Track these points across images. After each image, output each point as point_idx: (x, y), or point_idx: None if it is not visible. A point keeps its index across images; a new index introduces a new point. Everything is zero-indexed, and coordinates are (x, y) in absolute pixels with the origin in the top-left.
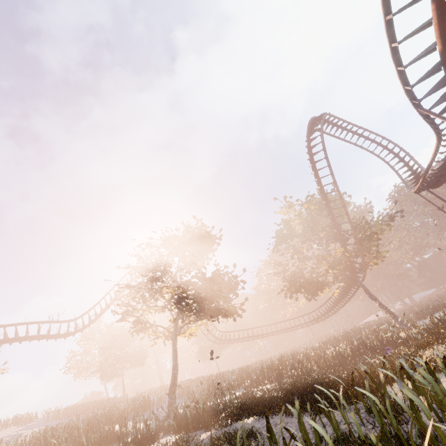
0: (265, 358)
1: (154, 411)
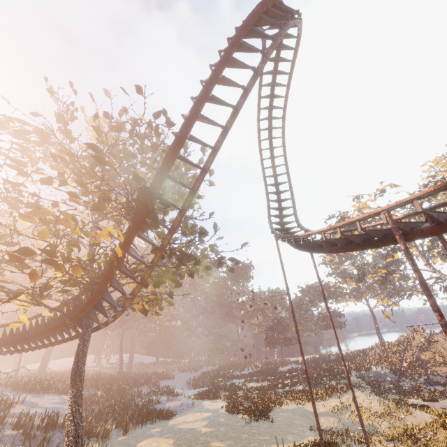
0: None
1: None
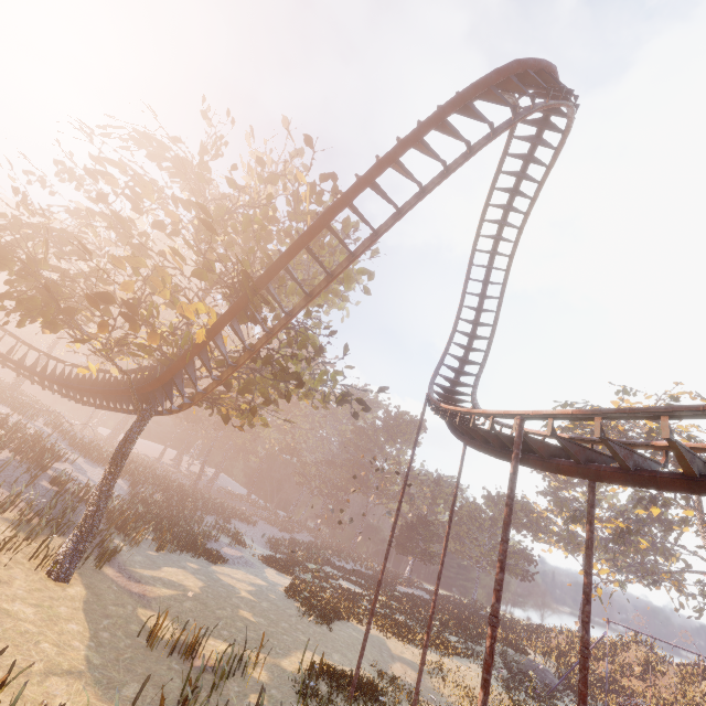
0: None
1: None
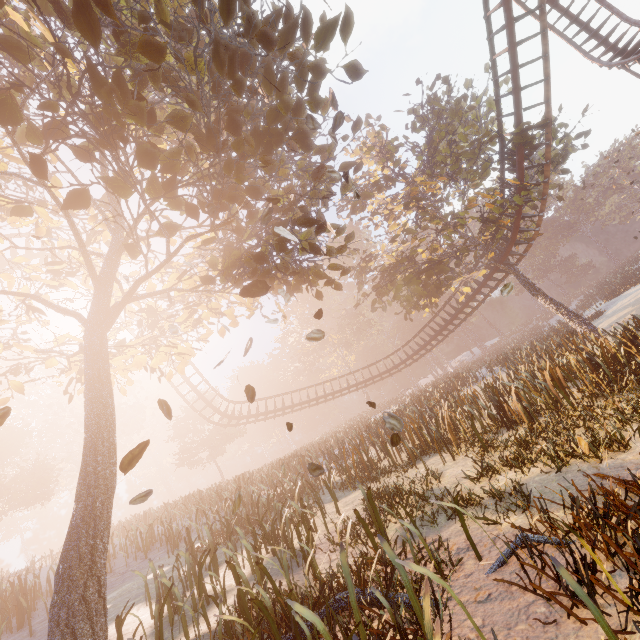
0: (310, 443)
1: (35, 630)
